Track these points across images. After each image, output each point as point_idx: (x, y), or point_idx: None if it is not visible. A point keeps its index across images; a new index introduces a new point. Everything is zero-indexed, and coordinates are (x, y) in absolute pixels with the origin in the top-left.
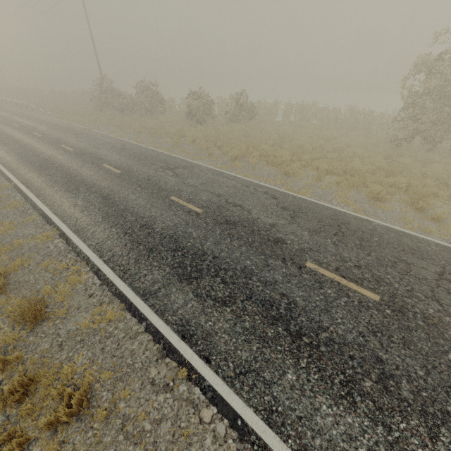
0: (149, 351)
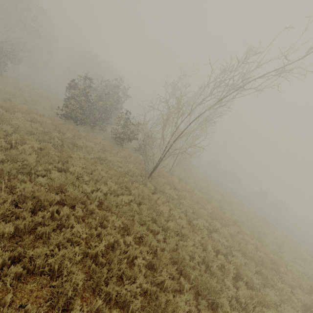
0: None
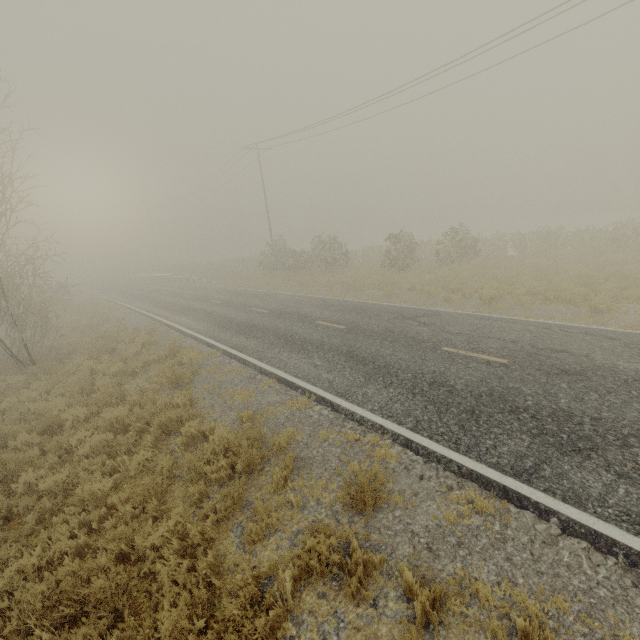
0: (602, 567)
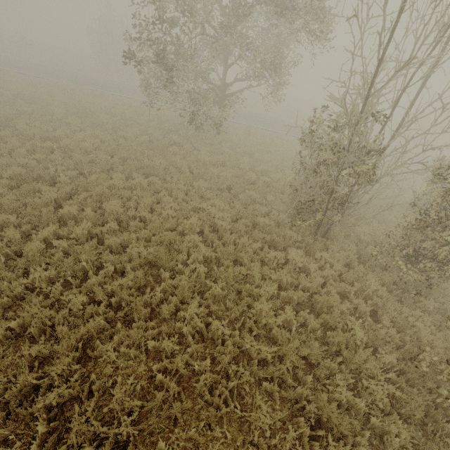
0: None
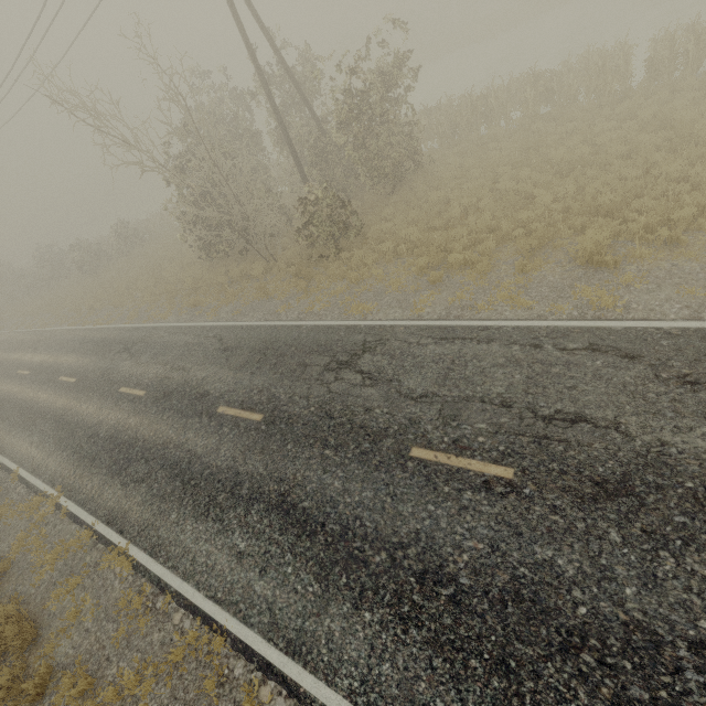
0: None
